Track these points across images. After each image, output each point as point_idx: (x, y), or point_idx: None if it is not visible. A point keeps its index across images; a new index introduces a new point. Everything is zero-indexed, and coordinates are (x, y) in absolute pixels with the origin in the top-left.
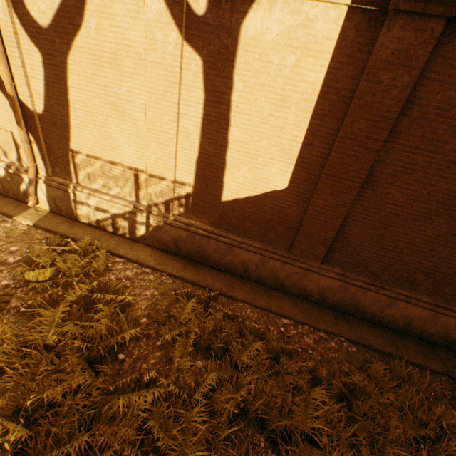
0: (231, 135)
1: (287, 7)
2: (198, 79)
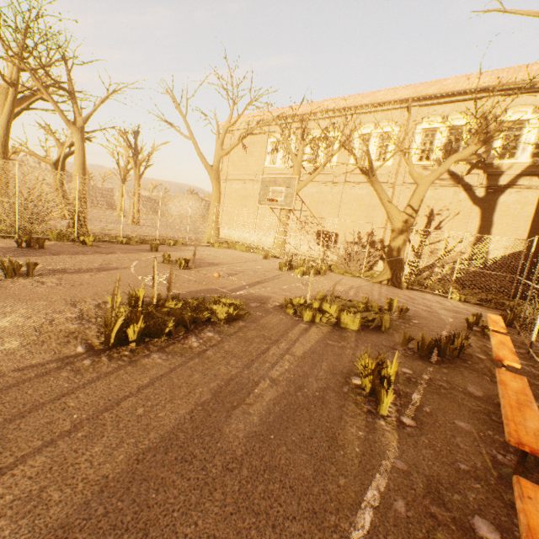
0: (492, 231)
1: (516, 194)
2: (477, 214)
